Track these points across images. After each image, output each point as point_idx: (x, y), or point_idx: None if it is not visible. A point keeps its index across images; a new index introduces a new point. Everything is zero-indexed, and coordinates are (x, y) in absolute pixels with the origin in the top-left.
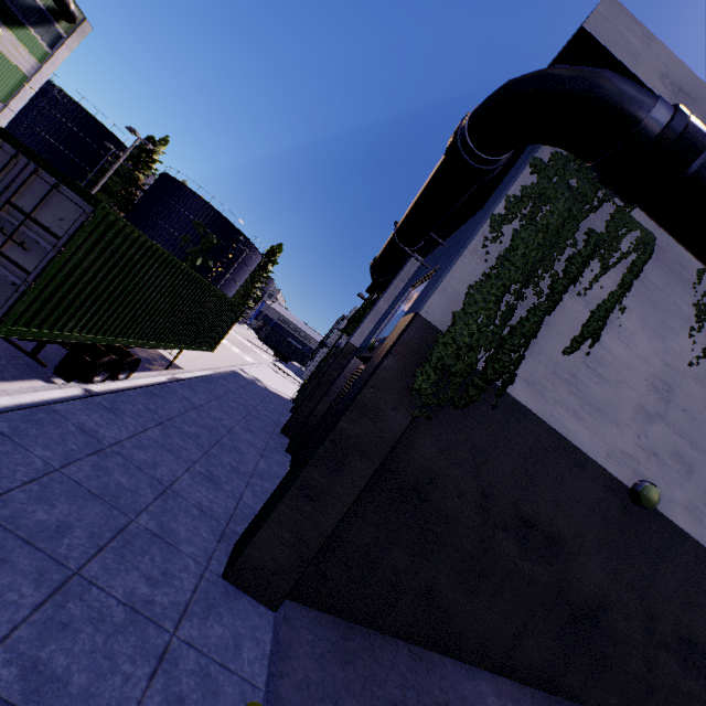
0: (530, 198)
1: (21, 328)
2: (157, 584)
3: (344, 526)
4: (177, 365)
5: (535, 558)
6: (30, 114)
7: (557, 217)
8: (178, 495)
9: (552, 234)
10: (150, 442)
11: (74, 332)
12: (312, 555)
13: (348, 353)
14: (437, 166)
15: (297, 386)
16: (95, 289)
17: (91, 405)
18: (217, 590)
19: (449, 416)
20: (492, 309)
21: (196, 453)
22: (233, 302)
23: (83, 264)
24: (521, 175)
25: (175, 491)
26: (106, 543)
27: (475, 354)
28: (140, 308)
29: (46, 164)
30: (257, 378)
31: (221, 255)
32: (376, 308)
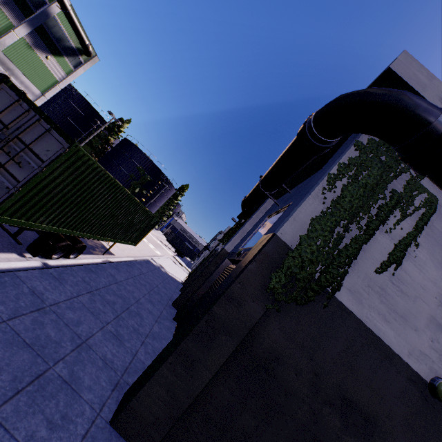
0: (354, 165)
1: (6, 217)
2: (55, 427)
3: (208, 389)
4: (111, 252)
5: (354, 433)
6: (56, 101)
7: (373, 179)
8: (90, 348)
9: (369, 189)
10: (79, 305)
11: (43, 224)
12: (181, 412)
13: (222, 255)
14: (290, 143)
15: (187, 273)
16: (62, 197)
17: (44, 274)
18: (103, 436)
19: (292, 310)
20: (327, 236)
21: (111, 316)
22: (153, 215)
23: (57, 180)
24: (348, 151)
25: (89, 345)
26: (24, 386)
27: (315, 267)
28: (91, 212)
29: (46, 117)
30: (162, 266)
31: (151, 187)
32: (243, 228)
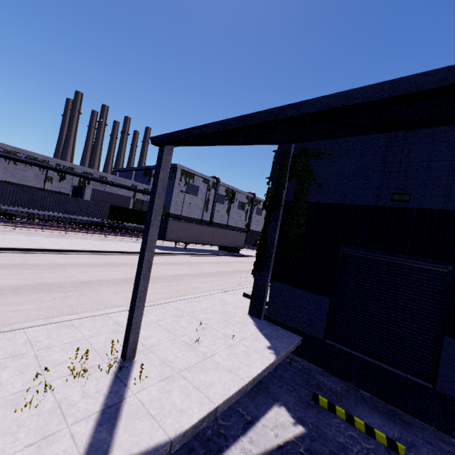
0: None
1: None
2: None
3: None
4: None
5: None
6: None
7: None
8: None
9: None
10: None
11: None
12: None
13: None
14: None
15: None
16: None
17: None
18: None
19: None
20: None
21: None
22: None
23: None
24: None
25: None
26: None
27: None
28: None
29: None
30: None
31: None
32: None
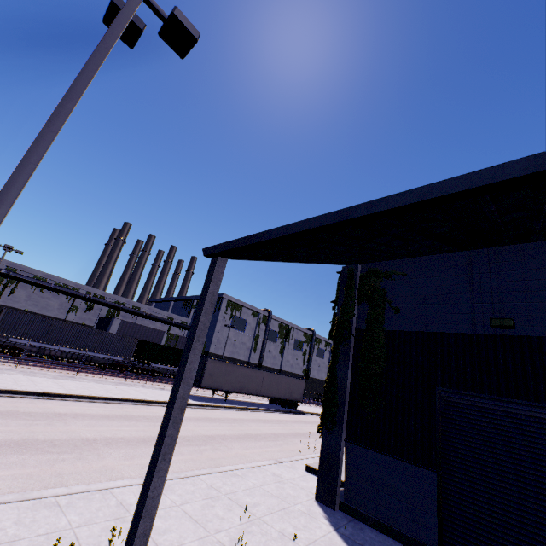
0: None
1: None
2: None
3: None
4: None
5: None
6: None
7: None
8: None
9: None
10: None
11: None
12: None
13: None
14: None
15: None
16: None
17: None
18: None
19: None
20: None
21: None
22: None
23: None
24: None
25: None
26: None
27: None
28: None
29: None
30: None
31: None
32: None
